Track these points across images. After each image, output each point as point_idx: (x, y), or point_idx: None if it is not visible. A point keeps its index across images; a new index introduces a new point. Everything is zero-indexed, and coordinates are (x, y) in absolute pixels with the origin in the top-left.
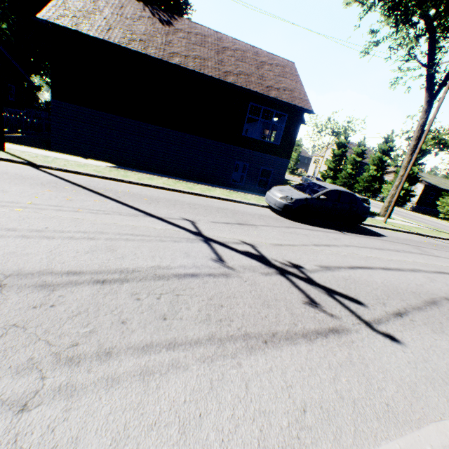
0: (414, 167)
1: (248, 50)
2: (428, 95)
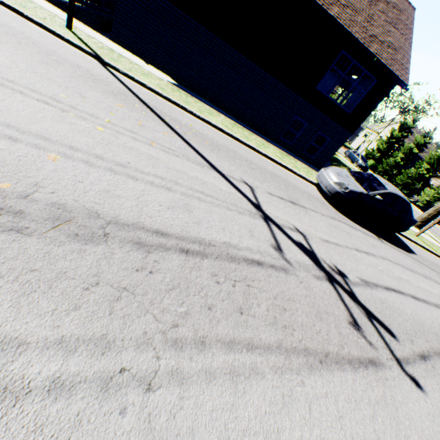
0: None
1: None
2: None
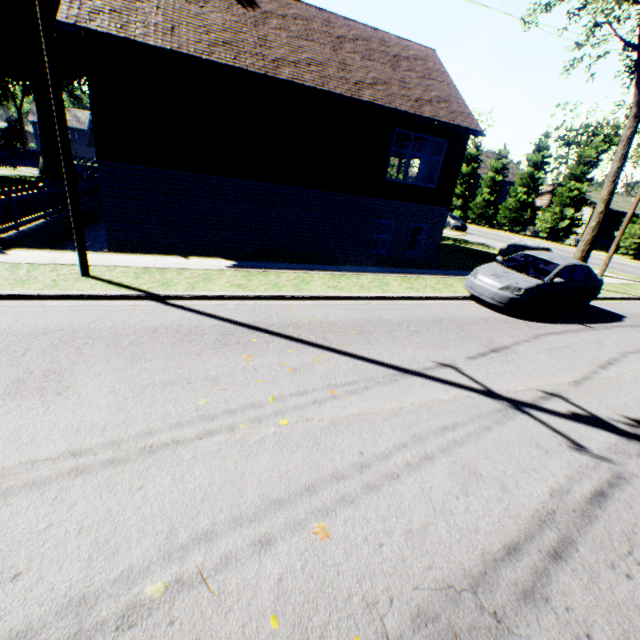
0: (582, 185)
1: (370, 37)
2: (639, 91)
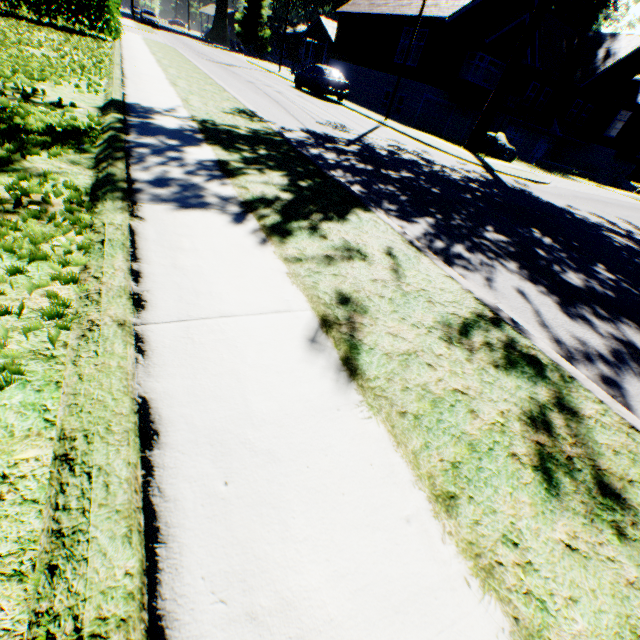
0: None
1: None
2: None
